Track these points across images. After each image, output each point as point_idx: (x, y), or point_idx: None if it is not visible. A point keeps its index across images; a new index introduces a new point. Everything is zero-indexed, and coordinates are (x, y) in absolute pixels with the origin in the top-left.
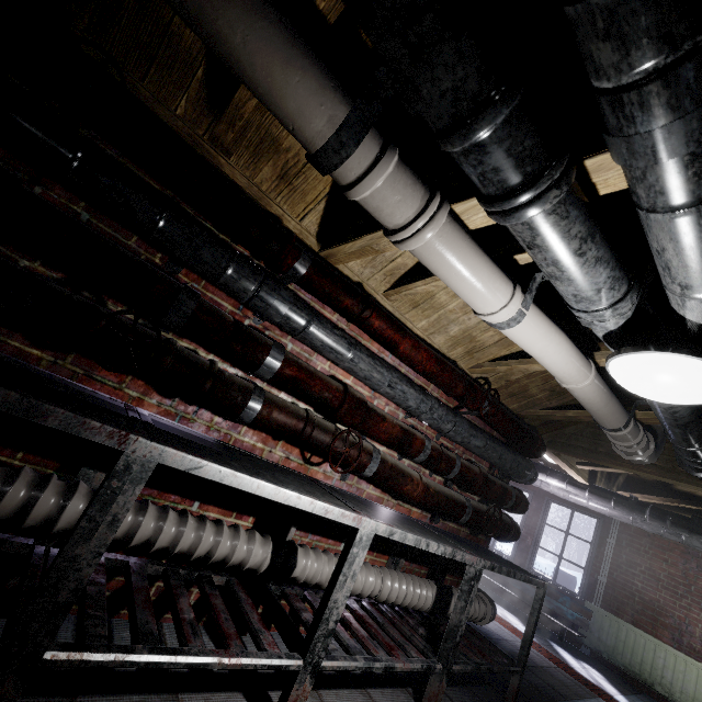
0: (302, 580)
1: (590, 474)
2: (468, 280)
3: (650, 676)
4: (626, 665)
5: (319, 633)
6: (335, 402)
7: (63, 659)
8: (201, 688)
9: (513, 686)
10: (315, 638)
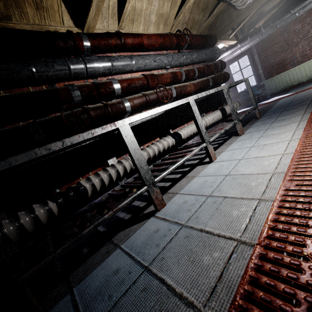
0: (186, 137)
1: (235, 37)
2: None
3: (291, 83)
4: (282, 87)
5: (203, 134)
6: (145, 82)
7: (159, 178)
8: (188, 173)
9: (257, 112)
10: (203, 136)
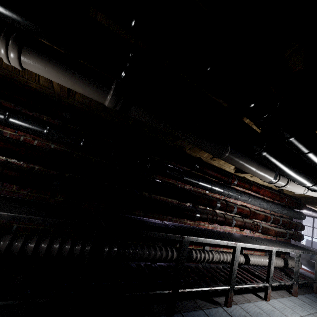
0: (252, 264)
1: None
2: (295, 190)
3: None
4: None
5: (270, 277)
6: (248, 214)
7: (236, 287)
8: (243, 293)
9: (315, 286)
10: (269, 278)
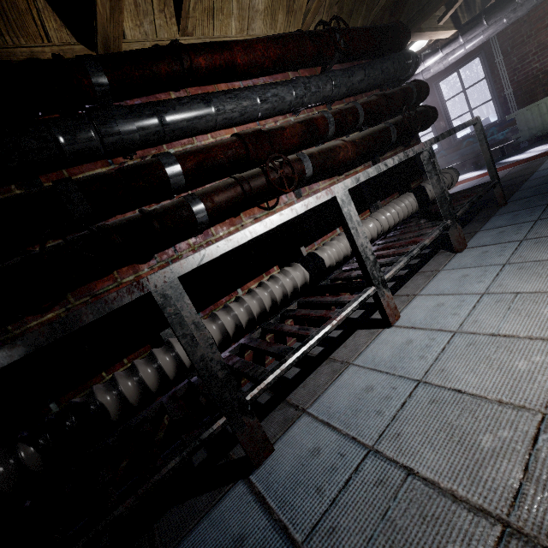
0: (334, 263)
1: (453, 21)
2: None
3: None
4: None
5: (369, 267)
6: (240, 151)
7: (257, 393)
8: (337, 346)
9: (498, 193)
10: (369, 272)
